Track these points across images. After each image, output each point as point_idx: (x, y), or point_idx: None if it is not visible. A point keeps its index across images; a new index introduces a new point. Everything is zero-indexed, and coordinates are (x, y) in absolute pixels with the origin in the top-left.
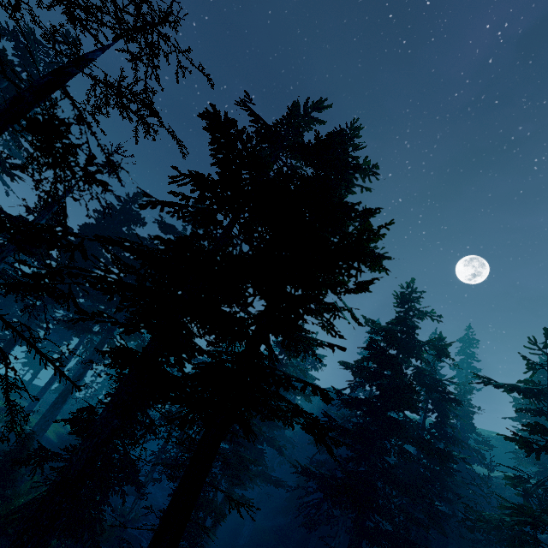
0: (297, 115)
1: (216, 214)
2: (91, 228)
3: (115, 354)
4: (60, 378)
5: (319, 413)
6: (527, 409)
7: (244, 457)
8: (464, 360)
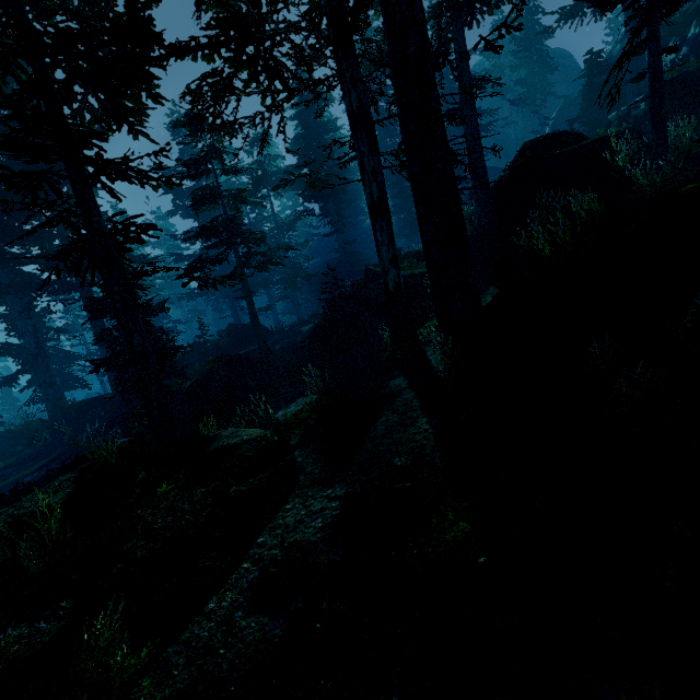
0: None
1: None
2: None
3: None
4: None
5: None
6: None
7: None
8: None
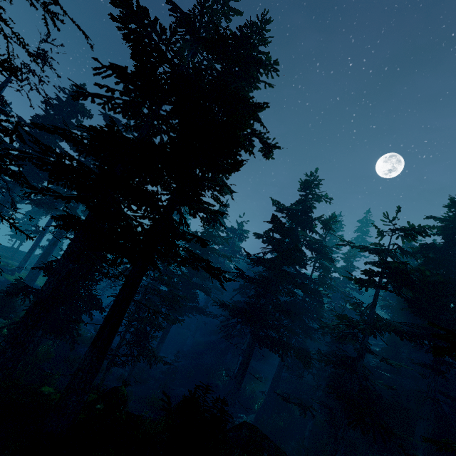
0: (215, 4)
1: (140, 106)
2: (42, 119)
3: (61, 218)
4: (15, 231)
5: (246, 272)
6: (372, 262)
7: (176, 294)
8: (360, 236)
